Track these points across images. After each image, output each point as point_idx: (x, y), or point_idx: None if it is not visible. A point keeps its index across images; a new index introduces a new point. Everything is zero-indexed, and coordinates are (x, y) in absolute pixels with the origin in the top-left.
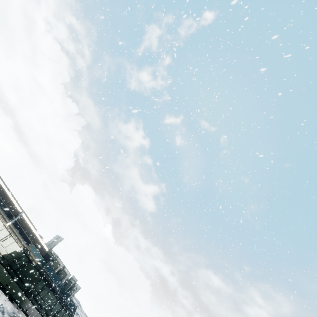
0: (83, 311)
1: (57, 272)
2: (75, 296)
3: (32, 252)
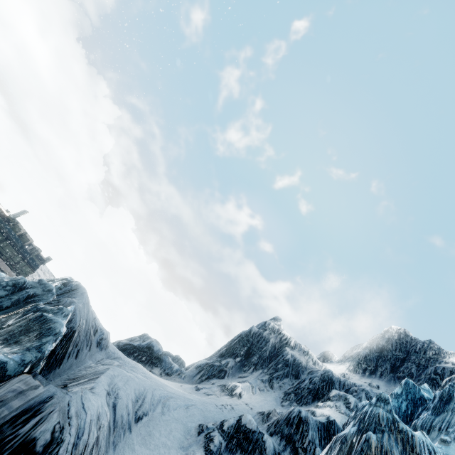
0: None
1: (19, 235)
2: None
3: None
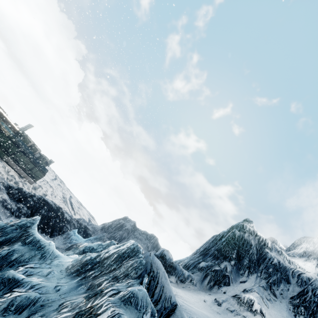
0: (66, 187)
1: (29, 146)
2: (59, 177)
3: (3, 126)
